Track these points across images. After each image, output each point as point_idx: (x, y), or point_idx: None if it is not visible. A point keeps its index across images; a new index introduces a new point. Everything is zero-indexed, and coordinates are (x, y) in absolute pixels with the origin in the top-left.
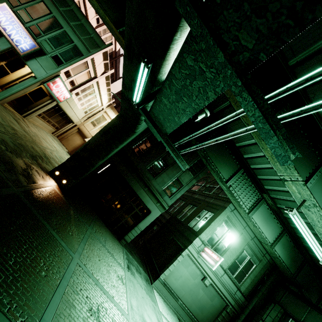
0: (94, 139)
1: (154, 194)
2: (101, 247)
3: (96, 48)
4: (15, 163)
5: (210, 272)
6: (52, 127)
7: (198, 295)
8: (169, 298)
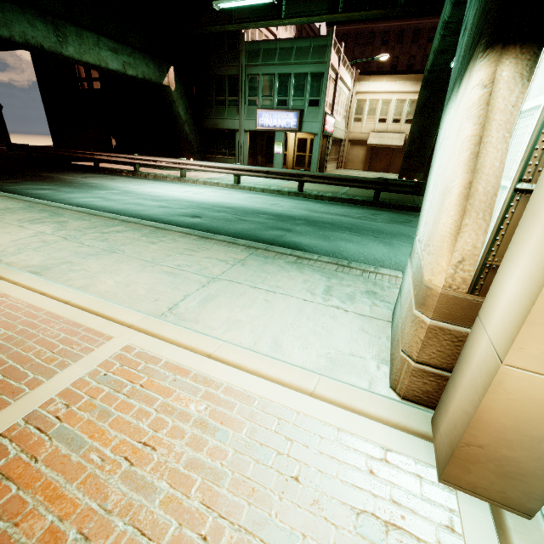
0: (414, 126)
1: None
2: None
3: (326, 51)
4: None
5: None
6: (334, 162)
7: None
8: None
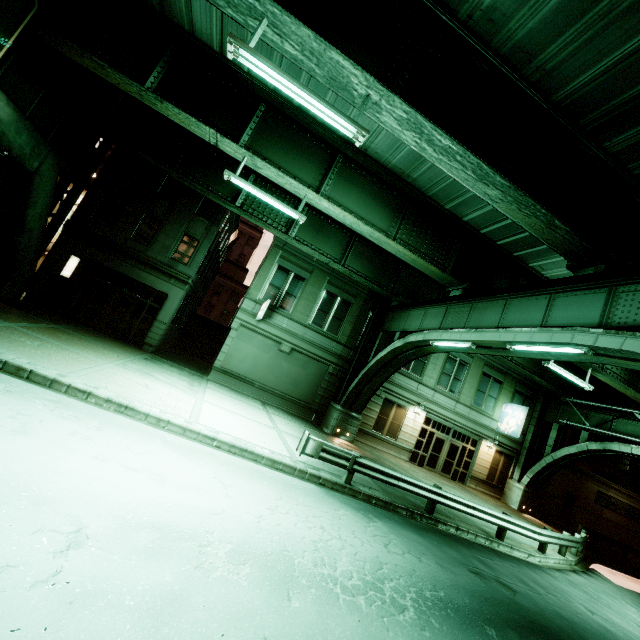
0: None
1: (160, 269)
2: (79, 337)
3: None
4: None
5: (284, 336)
6: None
7: (283, 369)
8: (241, 385)
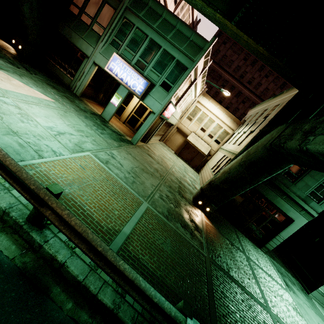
0: (235, 172)
1: (296, 202)
2: (263, 274)
3: (199, 52)
4: (185, 218)
5: None
6: (159, 136)
7: None
8: None
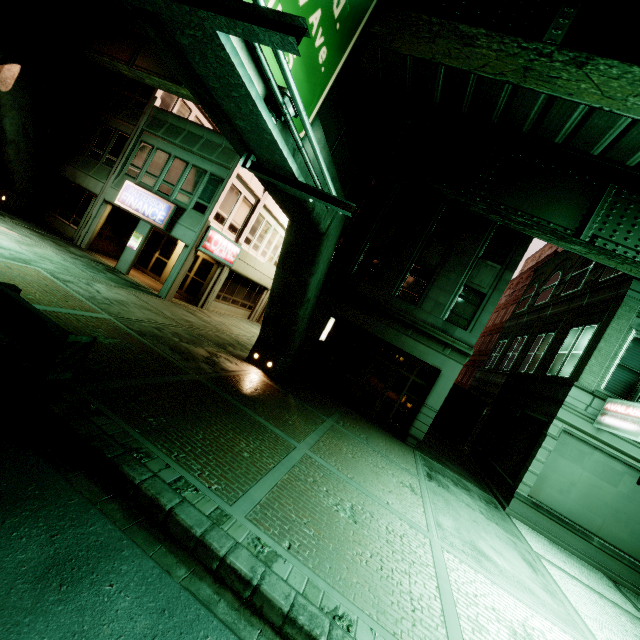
0: (277, 280)
1: (431, 336)
2: (357, 444)
3: (236, 158)
4: (194, 353)
5: None
6: (243, 308)
7: None
8: (563, 534)
